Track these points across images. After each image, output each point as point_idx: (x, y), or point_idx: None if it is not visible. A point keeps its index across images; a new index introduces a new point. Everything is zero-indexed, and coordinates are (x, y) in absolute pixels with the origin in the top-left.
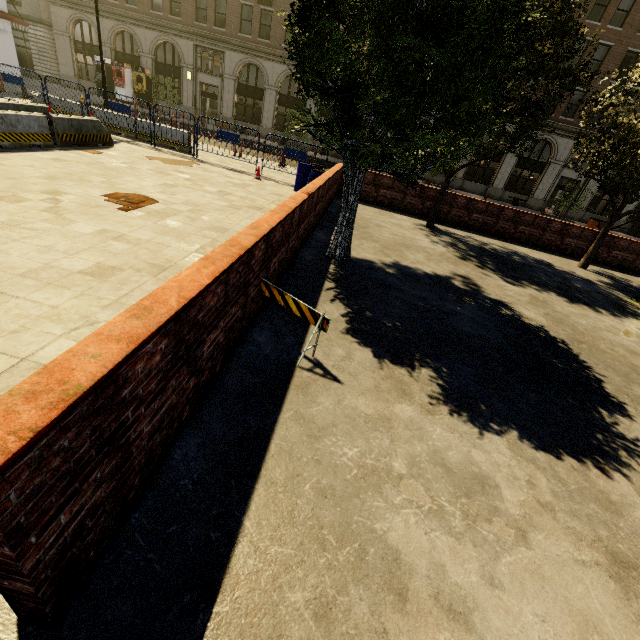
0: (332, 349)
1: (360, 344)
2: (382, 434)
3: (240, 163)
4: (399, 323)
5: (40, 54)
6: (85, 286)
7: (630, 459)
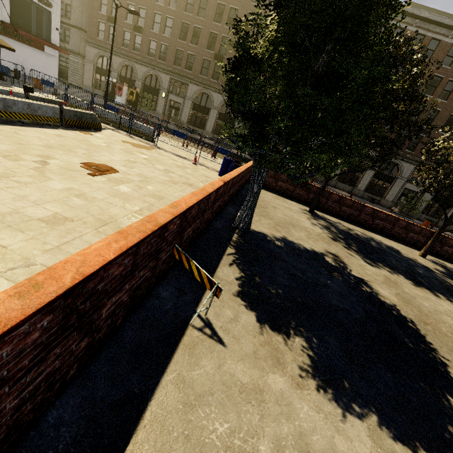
0: (223, 310)
1: (247, 307)
2: (253, 408)
3: (185, 152)
4: (281, 290)
5: (73, 71)
6: (37, 231)
7: None
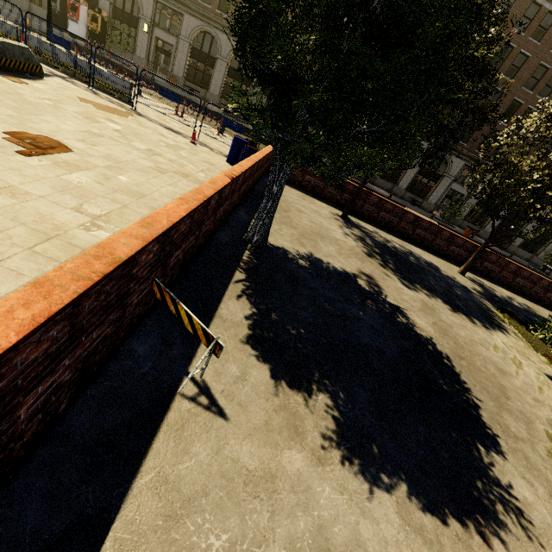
0: (226, 366)
1: (259, 358)
2: (262, 504)
3: (179, 123)
4: (303, 330)
5: None
6: None
7: (506, 515)
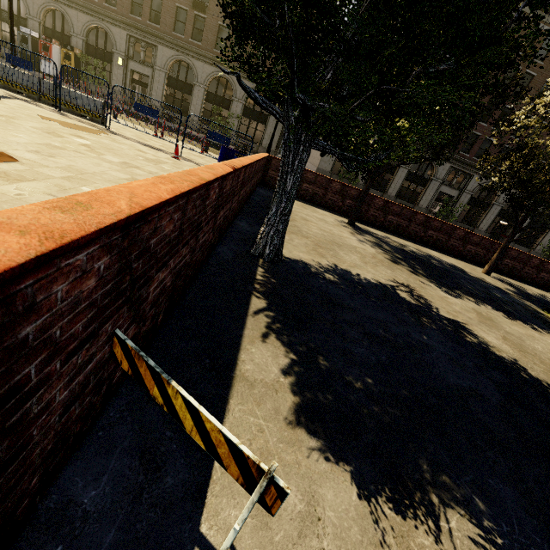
0: None
1: (326, 455)
2: None
3: (160, 142)
4: (370, 378)
5: None
6: None
7: None
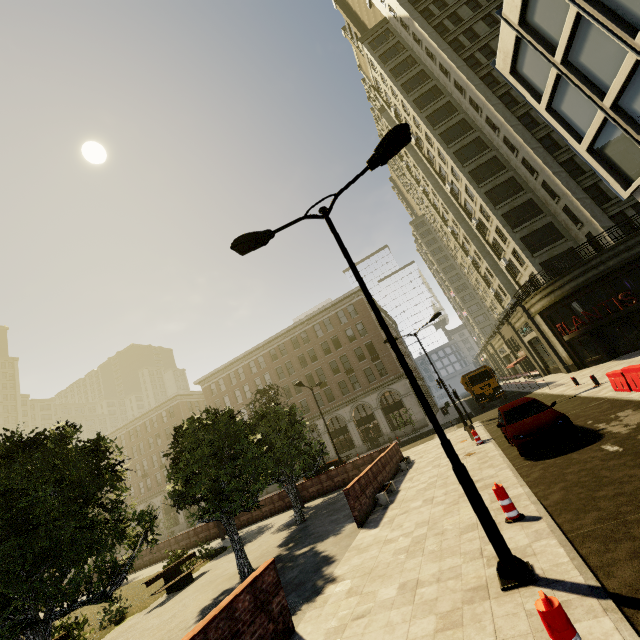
0: None
1: None
2: None
3: None
4: None
5: None
6: None
7: None
